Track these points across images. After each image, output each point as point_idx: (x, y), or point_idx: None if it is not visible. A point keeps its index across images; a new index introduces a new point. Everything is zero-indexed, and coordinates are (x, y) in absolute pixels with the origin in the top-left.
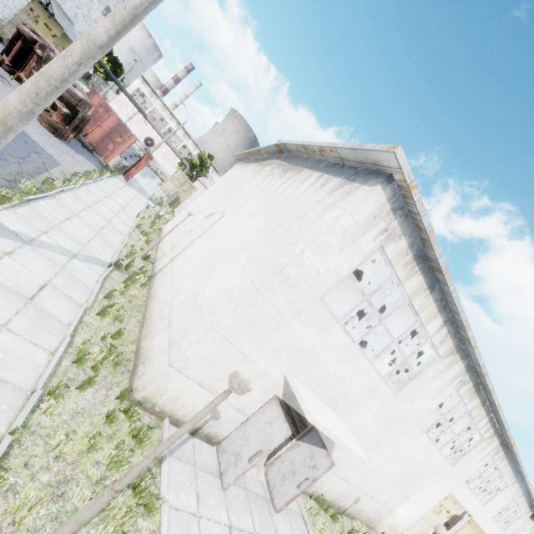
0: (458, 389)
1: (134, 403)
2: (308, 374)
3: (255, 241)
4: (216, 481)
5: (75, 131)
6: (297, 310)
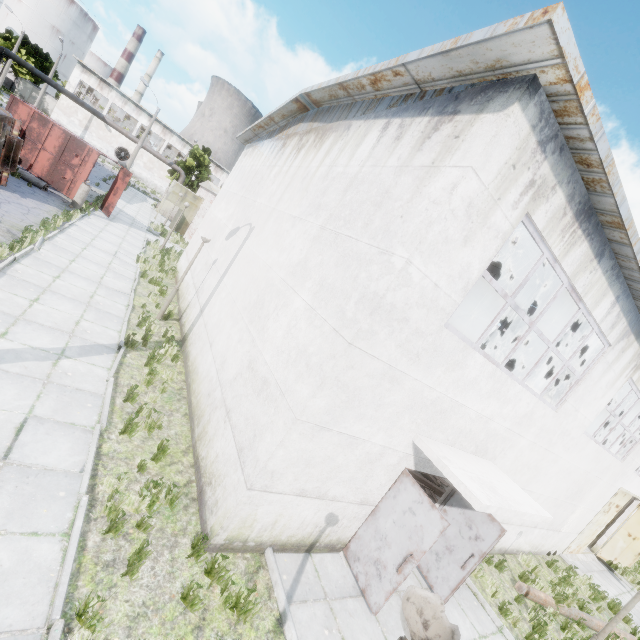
0: (631, 376)
1: (216, 550)
2: (443, 428)
3: (315, 260)
4: (359, 603)
5: (7, 166)
6: (414, 353)
